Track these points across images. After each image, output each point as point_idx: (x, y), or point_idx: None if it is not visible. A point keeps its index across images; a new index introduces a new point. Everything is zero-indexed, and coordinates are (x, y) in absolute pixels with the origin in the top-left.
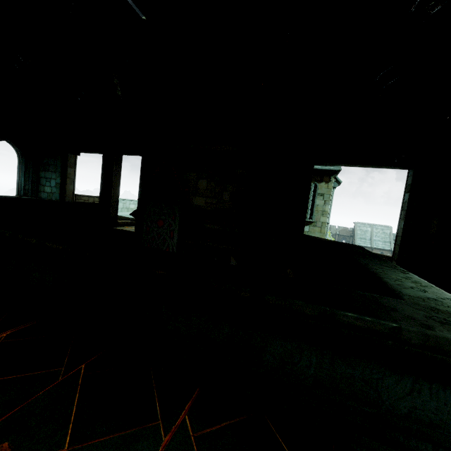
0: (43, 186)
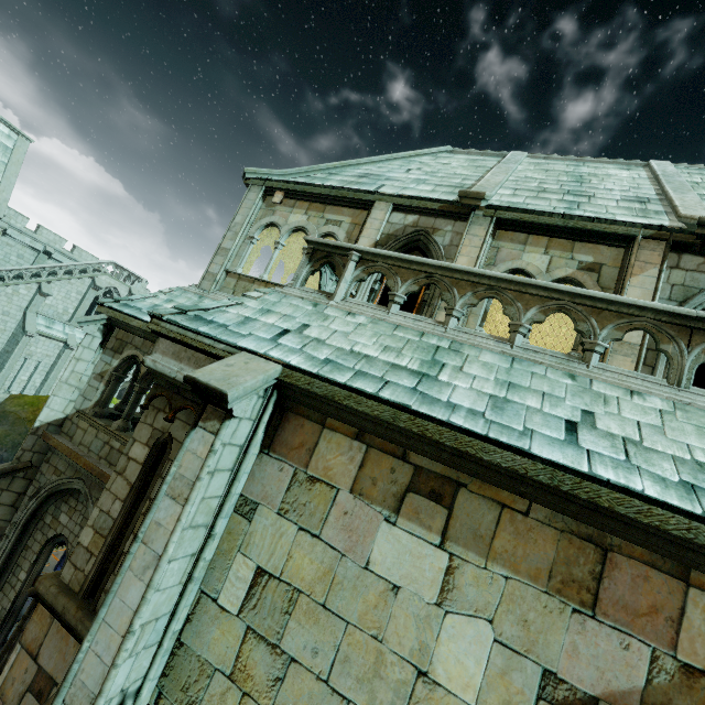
0: None
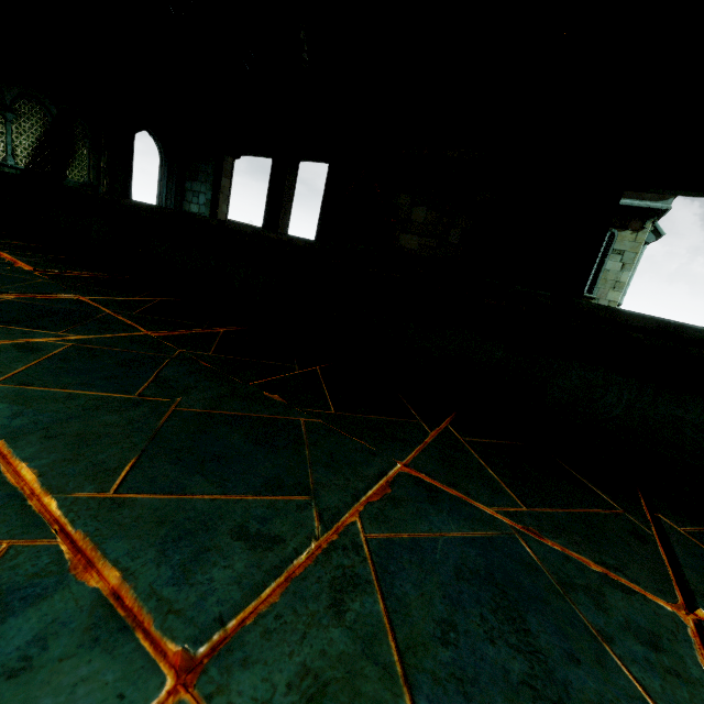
0: (188, 203)
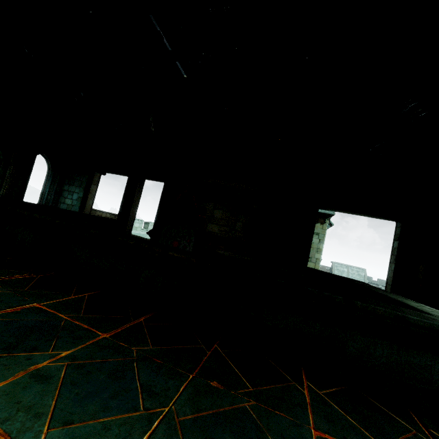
0: (64, 198)
